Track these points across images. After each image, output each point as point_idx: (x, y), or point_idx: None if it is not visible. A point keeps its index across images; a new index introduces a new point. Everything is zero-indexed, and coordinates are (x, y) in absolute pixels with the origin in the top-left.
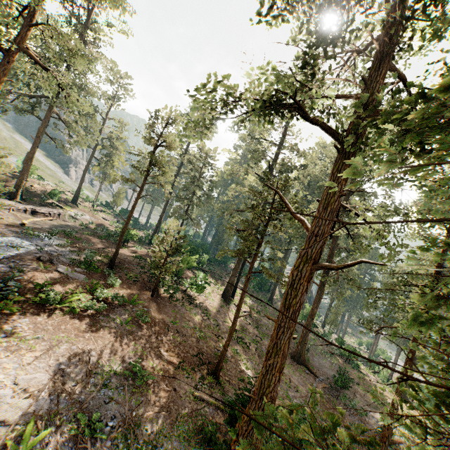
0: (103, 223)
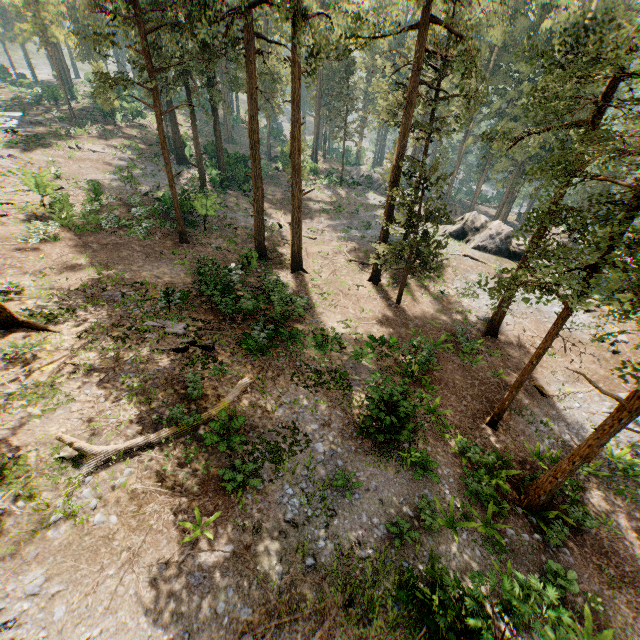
0: (6, 92)
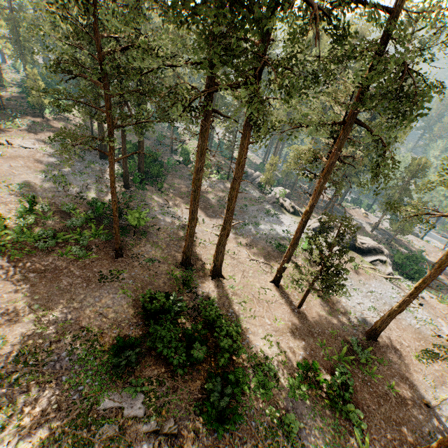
0: None
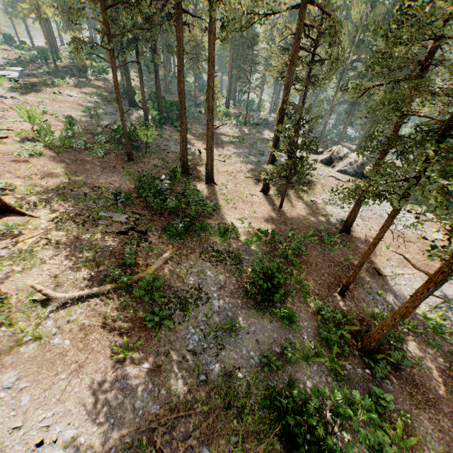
0: (11, 54)
